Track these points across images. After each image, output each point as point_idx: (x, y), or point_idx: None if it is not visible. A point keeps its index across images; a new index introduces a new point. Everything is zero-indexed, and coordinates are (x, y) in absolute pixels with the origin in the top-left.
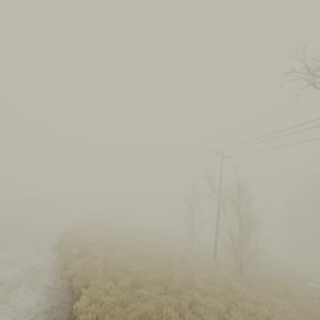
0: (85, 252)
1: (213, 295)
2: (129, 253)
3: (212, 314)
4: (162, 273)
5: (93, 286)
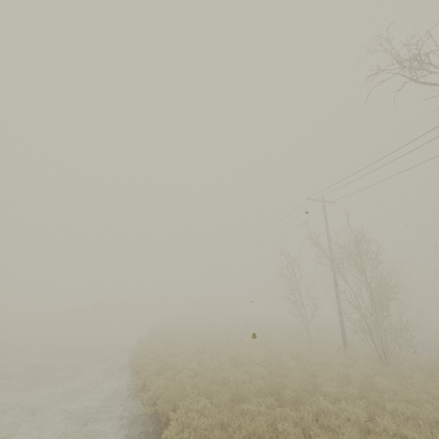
0: (165, 366)
1: (347, 399)
2: (223, 359)
3: (349, 425)
4: (271, 379)
5: (182, 408)
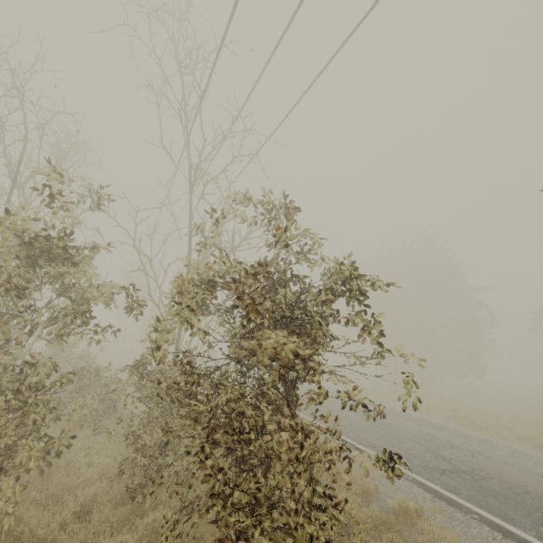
0: None
1: None
2: None
3: None
4: None
5: None
